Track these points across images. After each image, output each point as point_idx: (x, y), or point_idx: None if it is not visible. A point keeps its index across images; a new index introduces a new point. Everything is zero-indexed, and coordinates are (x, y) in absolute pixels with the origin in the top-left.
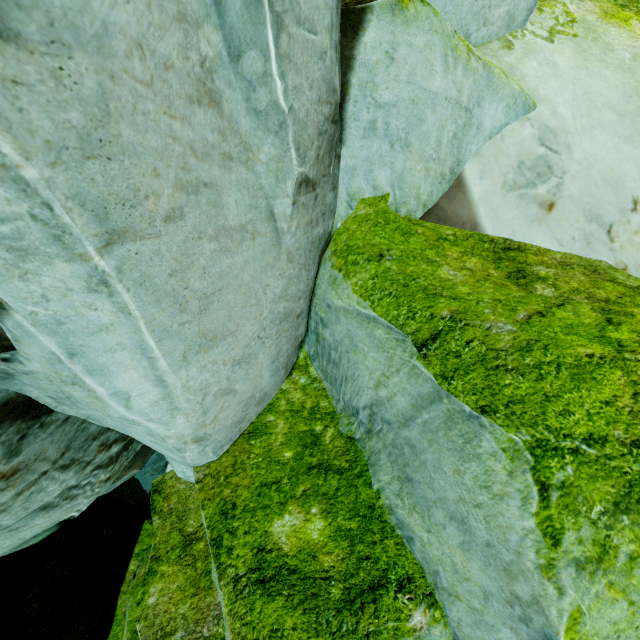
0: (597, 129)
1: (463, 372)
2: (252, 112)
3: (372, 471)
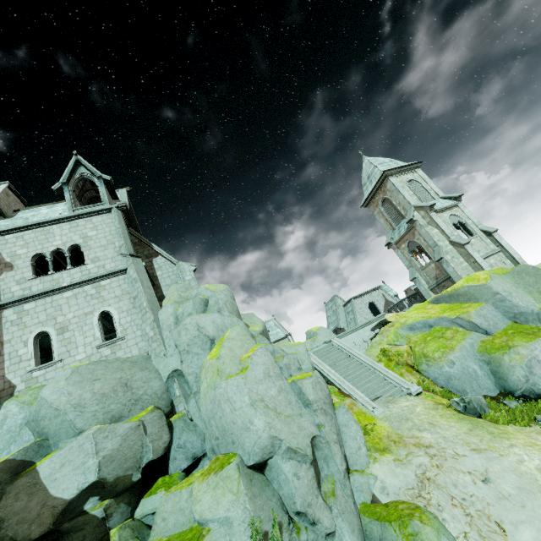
0: (388, 477)
1: (382, 519)
2: (346, 496)
3: None
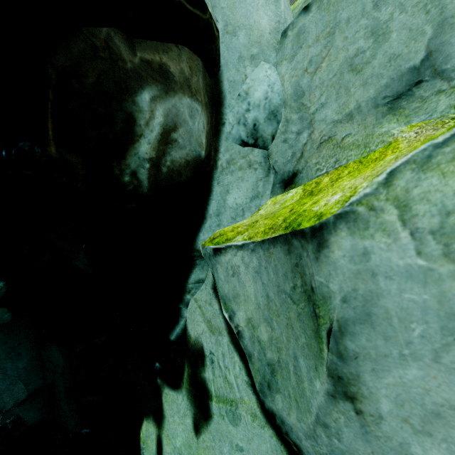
0: None
1: None
2: None
3: None
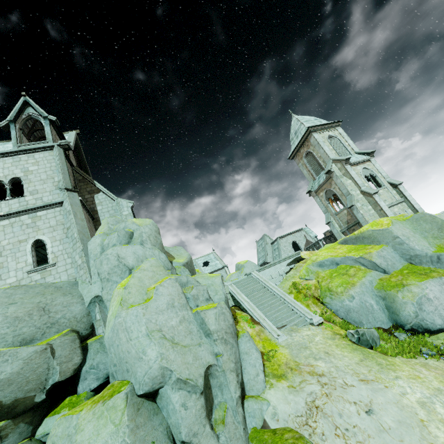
0: (280, 403)
1: None
2: (237, 422)
3: None
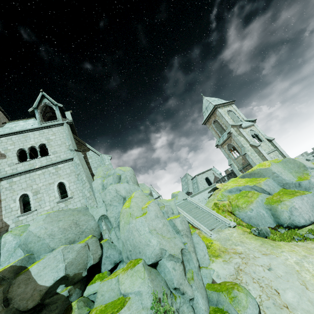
0: (220, 270)
1: (218, 291)
2: (199, 280)
3: (220, 308)
